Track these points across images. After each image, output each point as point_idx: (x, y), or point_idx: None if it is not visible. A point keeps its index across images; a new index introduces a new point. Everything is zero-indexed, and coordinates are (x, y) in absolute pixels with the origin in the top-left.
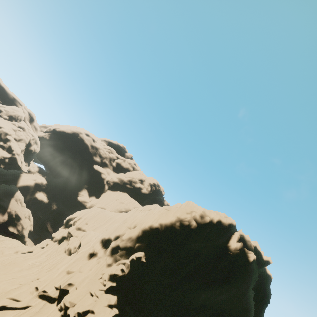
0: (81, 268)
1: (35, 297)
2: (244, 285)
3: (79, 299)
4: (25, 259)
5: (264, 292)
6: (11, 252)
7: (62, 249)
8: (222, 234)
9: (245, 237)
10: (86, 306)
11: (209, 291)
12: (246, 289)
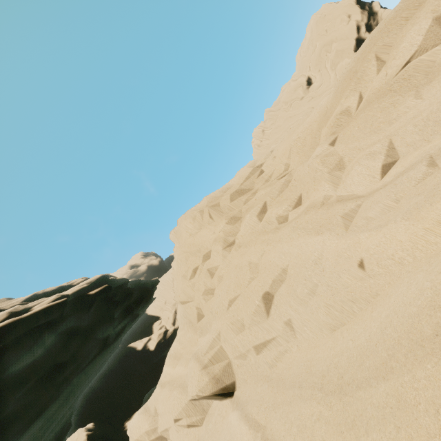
0: None
1: None
2: None
3: None
4: None
5: None
6: None
7: None
8: None
9: None
10: None
11: None
12: None
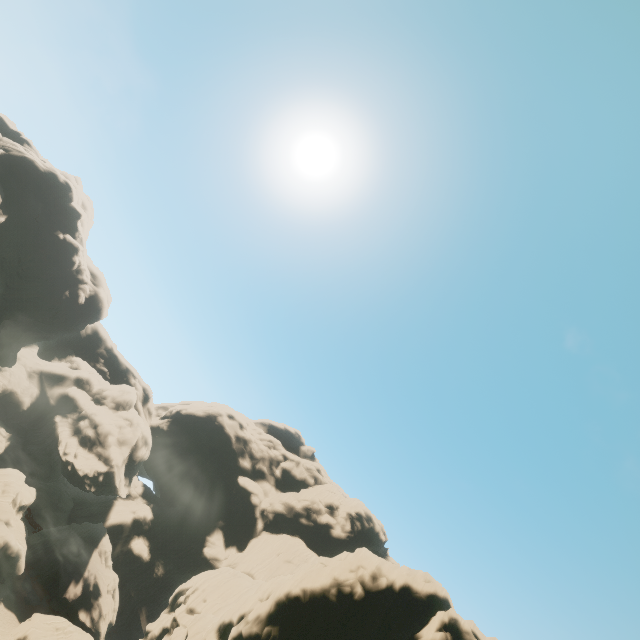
0: None
1: None
2: None
3: None
4: None
5: None
6: None
7: None
8: (414, 614)
9: (461, 622)
10: None
11: None
12: None
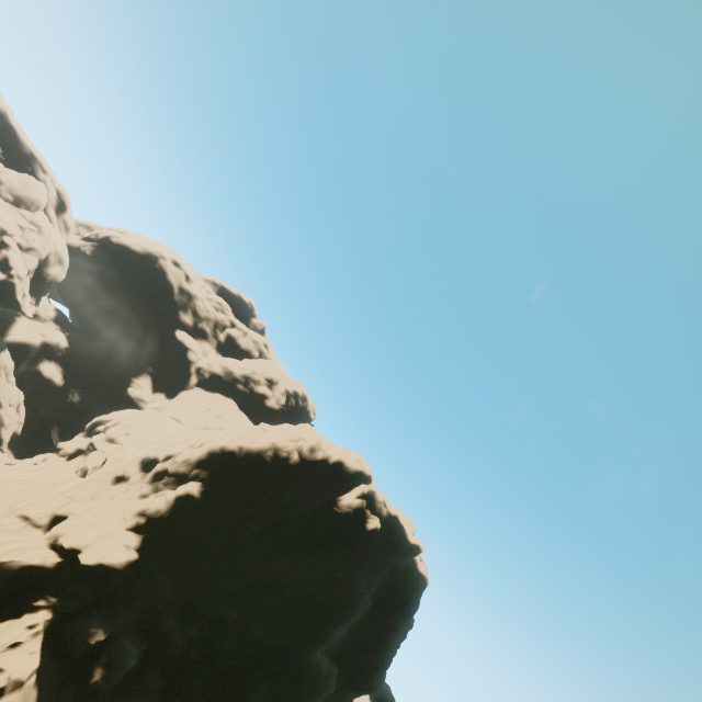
0: (98, 493)
1: (14, 514)
2: (350, 563)
3: (81, 527)
4: (2, 468)
5: (406, 600)
6: None
7: (72, 468)
8: (339, 483)
9: (377, 495)
10: (90, 536)
11: (289, 560)
12: (353, 570)
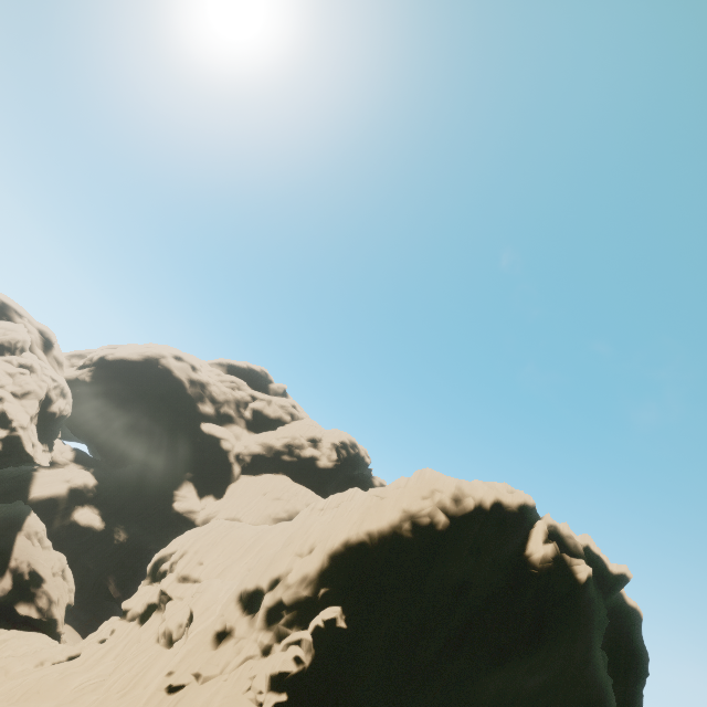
0: (201, 672)
1: None
2: (581, 642)
3: None
4: (63, 676)
5: (631, 651)
6: (28, 667)
7: (151, 636)
8: (508, 530)
9: (560, 528)
10: None
11: (504, 673)
12: (587, 650)
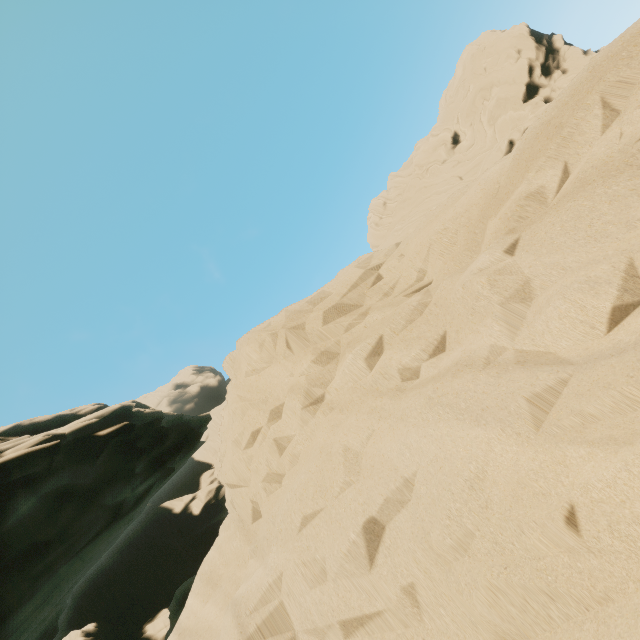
0: None
1: None
2: None
3: None
4: None
5: None
6: None
7: None
8: None
9: None
10: None
11: None
12: None
